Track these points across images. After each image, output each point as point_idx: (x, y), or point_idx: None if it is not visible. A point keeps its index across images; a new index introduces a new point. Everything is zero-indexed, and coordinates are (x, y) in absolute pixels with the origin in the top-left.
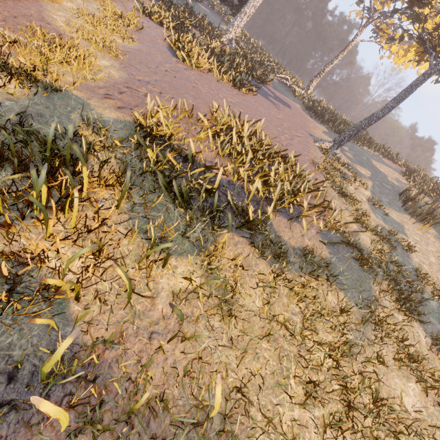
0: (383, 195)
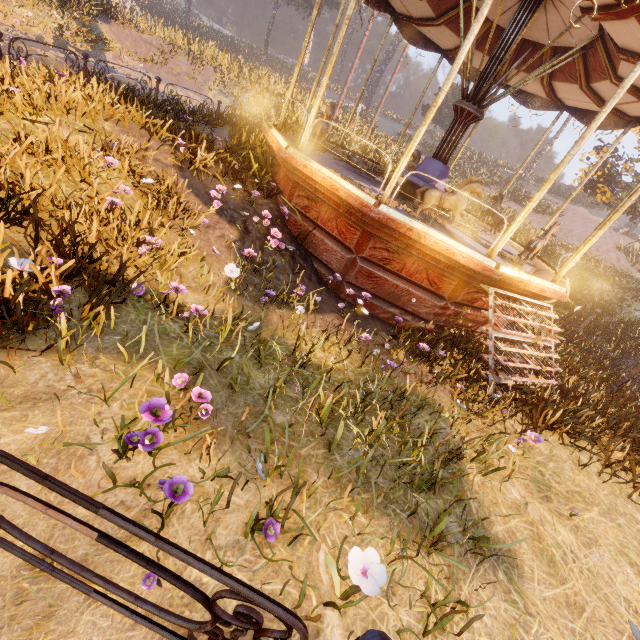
0: None
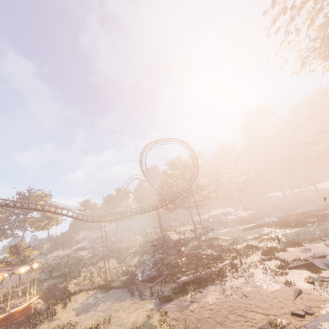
0: (41, 258)
